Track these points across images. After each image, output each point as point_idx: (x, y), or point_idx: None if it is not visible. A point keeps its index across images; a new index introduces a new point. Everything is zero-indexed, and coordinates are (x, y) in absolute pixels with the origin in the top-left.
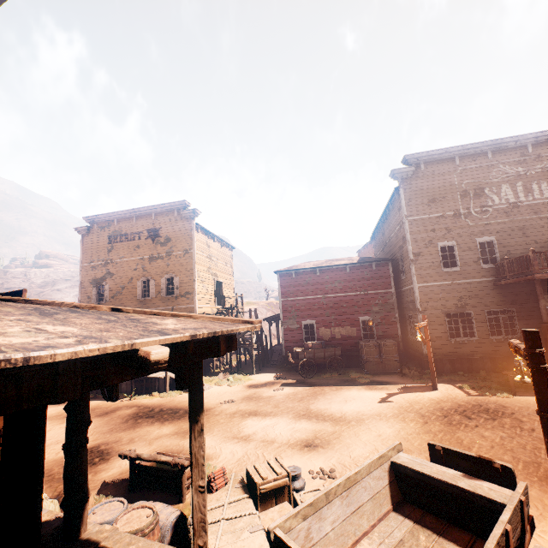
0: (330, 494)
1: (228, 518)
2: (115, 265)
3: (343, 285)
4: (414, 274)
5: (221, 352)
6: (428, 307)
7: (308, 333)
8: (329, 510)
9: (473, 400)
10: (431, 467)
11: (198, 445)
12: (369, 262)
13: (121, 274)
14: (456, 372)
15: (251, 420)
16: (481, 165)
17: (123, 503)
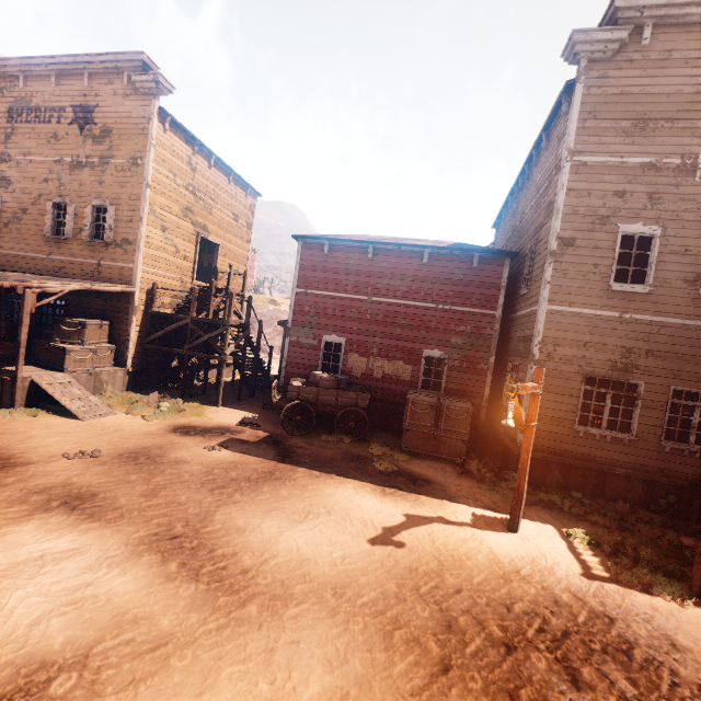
0: None
1: None
2: (14, 165)
3: (410, 286)
4: (548, 283)
5: None
6: (554, 356)
7: (331, 358)
8: None
9: (592, 590)
10: None
11: None
12: (469, 250)
13: (22, 184)
14: (568, 490)
15: (35, 526)
16: None
17: None
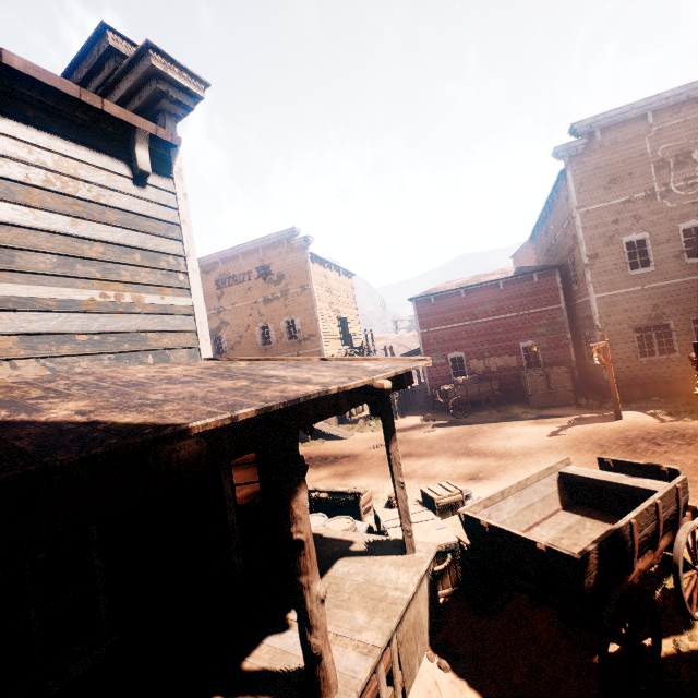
0: (504, 493)
1: (414, 522)
2: (228, 312)
3: (496, 306)
4: (590, 283)
5: (405, 385)
6: (610, 323)
7: (456, 368)
8: (504, 504)
9: (666, 427)
10: (598, 473)
11: (395, 457)
12: (529, 273)
13: (236, 322)
14: (649, 399)
15: (406, 461)
16: (687, 119)
17: (323, 517)
